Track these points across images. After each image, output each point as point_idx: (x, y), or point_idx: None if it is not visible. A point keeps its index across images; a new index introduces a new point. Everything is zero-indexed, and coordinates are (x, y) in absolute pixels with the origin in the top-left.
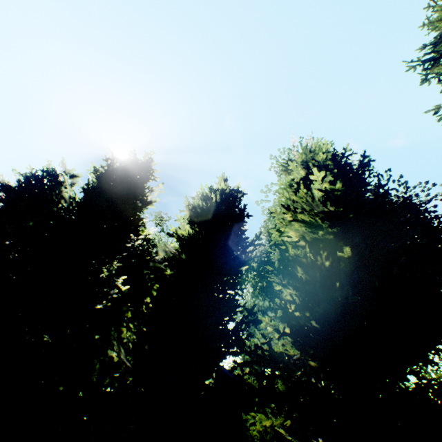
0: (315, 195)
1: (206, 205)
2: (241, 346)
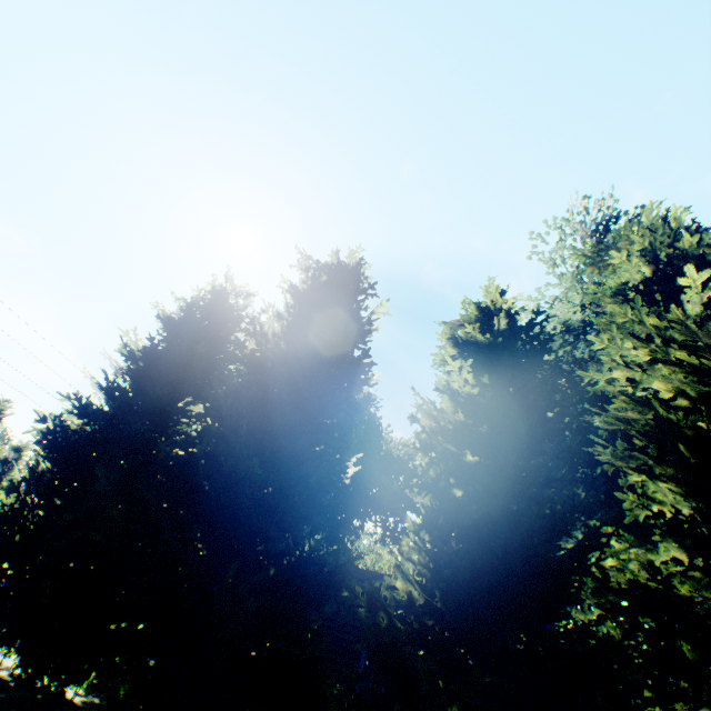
0: (688, 313)
1: (491, 339)
2: (601, 580)
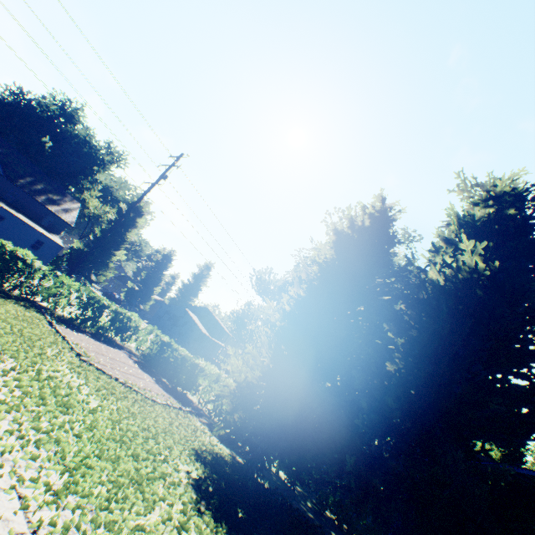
0: None
1: None
2: None
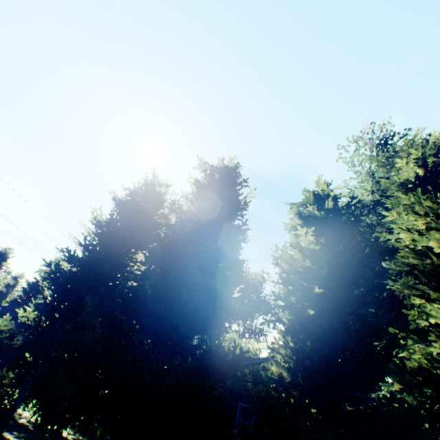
0: None
1: (324, 215)
2: (401, 366)
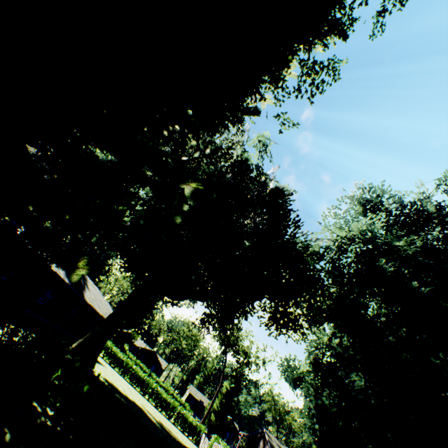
0: None
1: None
2: None
